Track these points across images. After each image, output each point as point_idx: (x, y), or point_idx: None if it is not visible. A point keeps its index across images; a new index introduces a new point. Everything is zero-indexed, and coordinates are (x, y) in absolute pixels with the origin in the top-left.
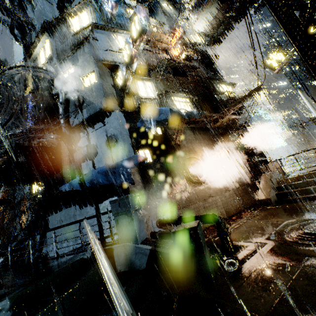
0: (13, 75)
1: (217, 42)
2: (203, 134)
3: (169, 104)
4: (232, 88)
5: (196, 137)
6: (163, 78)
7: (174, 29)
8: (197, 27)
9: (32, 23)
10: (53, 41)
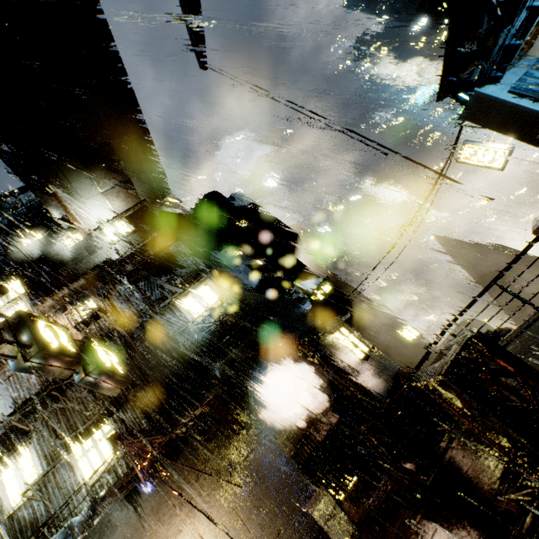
0: None
1: (161, 193)
2: (164, 483)
3: (63, 485)
4: (212, 282)
5: (145, 510)
6: (51, 415)
7: (43, 290)
8: (97, 224)
9: None
10: None
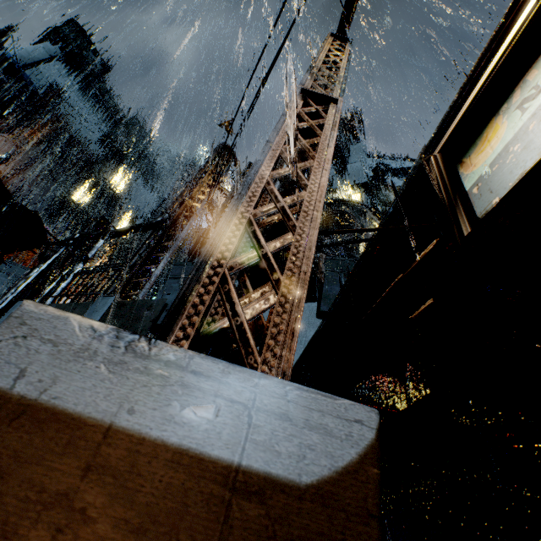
0: (359, 209)
1: None
2: None
3: None
4: None
5: None
6: None
7: None
8: None
9: (346, 173)
10: (366, 197)
